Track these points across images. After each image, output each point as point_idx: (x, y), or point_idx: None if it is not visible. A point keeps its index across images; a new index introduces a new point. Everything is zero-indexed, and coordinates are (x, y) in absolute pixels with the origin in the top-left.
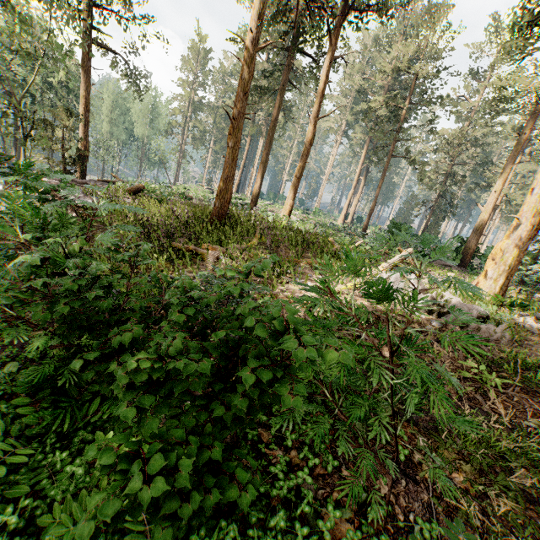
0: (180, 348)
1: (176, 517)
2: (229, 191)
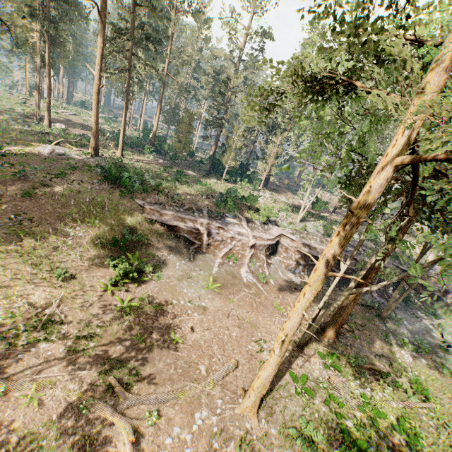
0: None
1: None
2: None
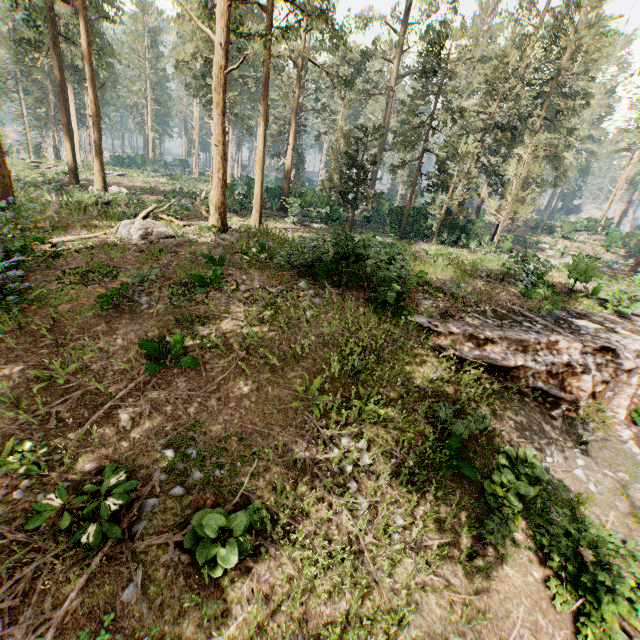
0: None
1: None
2: (8, 176)
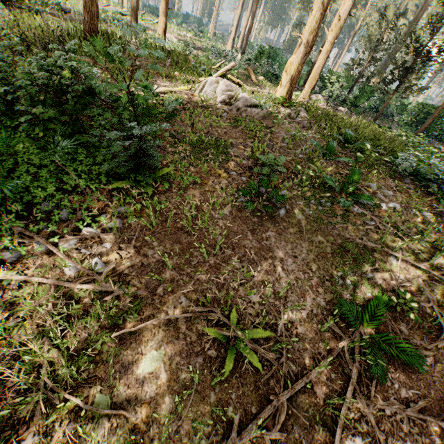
0: (40, 78)
1: (55, 133)
2: (95, 4)
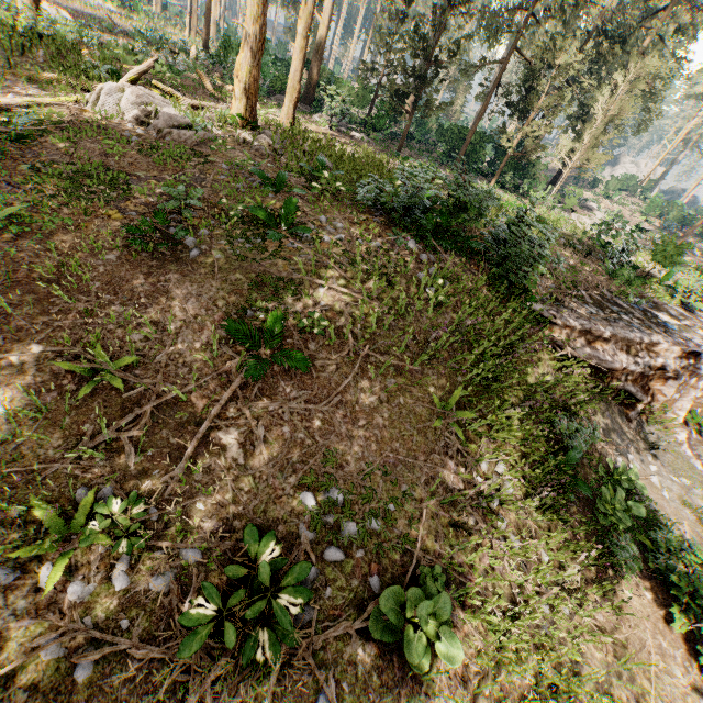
0: None
1: None
2: None
